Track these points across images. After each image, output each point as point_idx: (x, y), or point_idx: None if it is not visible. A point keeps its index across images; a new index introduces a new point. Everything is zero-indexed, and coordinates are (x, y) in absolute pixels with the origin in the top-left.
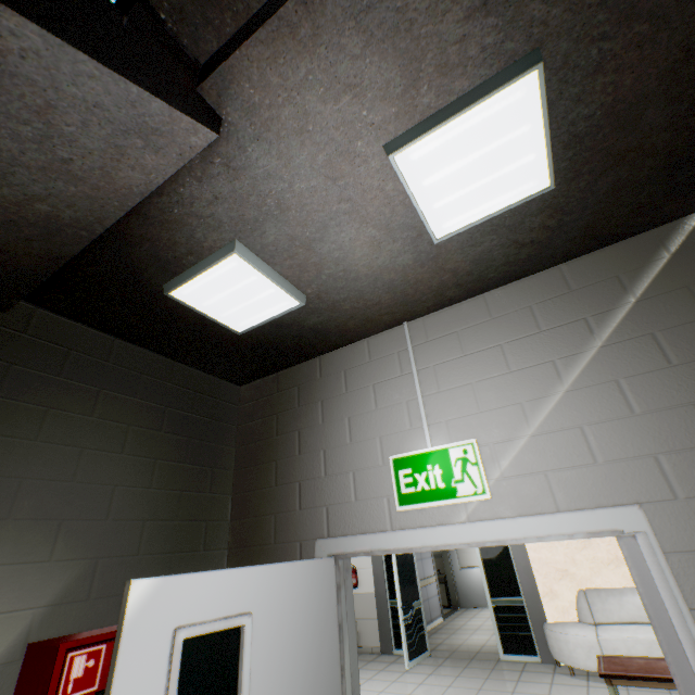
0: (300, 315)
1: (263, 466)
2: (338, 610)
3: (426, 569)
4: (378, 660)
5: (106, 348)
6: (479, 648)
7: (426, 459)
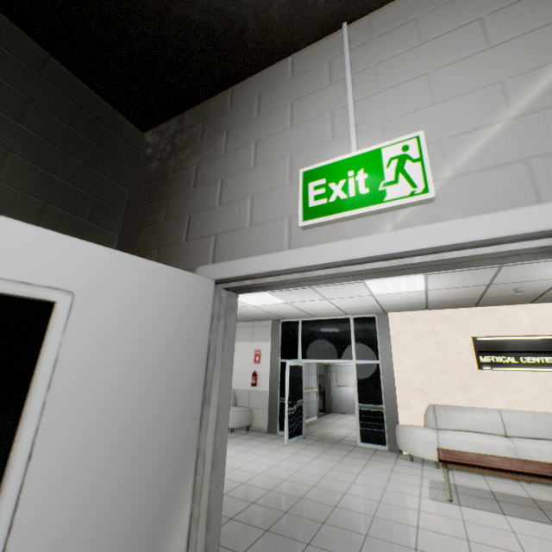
0: None
1: (154, 204)
2: (212, 340)
3: (311, 382)
4: (264, 436)
5: None
6: (342, 437)
7: (347, 166)
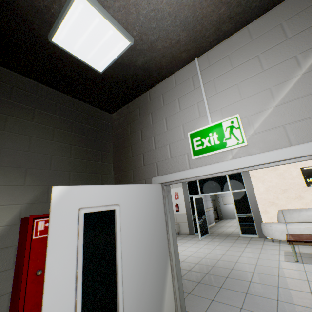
0: (132, 57)
1: (125, 149)
2: (164, 207)
3: (208, 205)
4: (188, 237)
5: (34, 88)
6: (231, 233)
7: (208, 131)
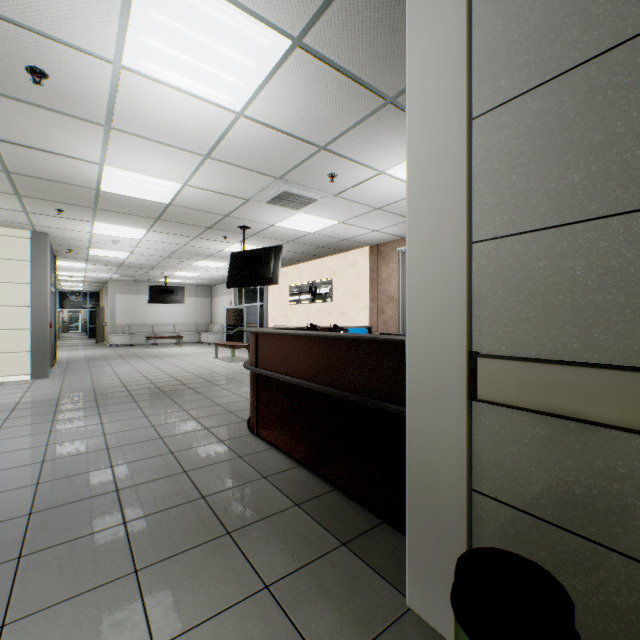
0: None
1: None
2: None
3: None
4: None
5: None
6: None
7: None
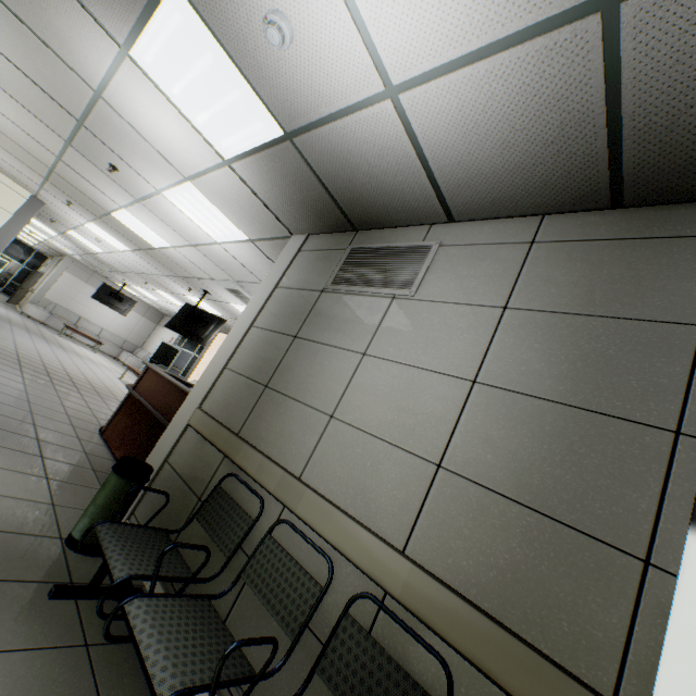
0: None
1: None
2: None
3: None
4: None
5: None
6: None
7: None
